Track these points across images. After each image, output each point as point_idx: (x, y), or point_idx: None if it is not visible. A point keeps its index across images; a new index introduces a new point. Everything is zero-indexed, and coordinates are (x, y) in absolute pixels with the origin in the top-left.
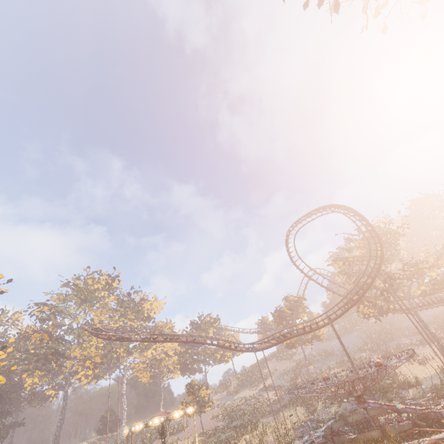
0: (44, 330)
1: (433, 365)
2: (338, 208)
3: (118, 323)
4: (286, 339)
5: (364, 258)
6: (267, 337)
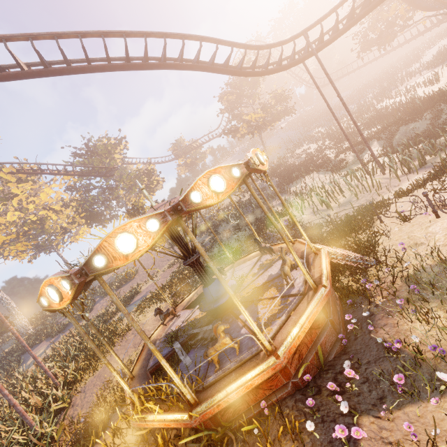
0: None
1: None
2: None
3: None
4: None
5: None
6: None
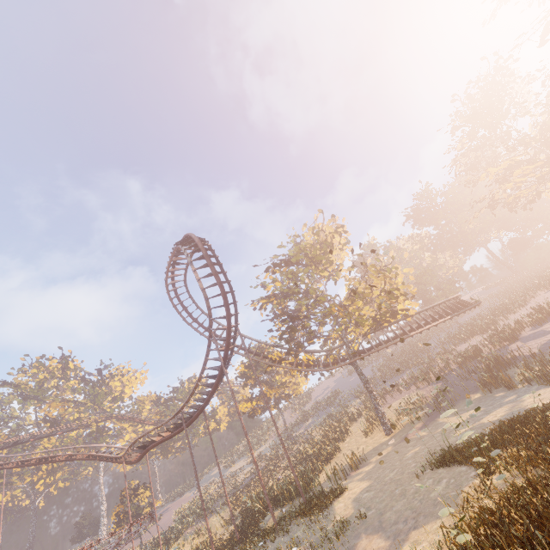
0: None
1: (373, 438)
2: (188, 240)
3: (75, 415)
4: (146, 451)
5: (272, 299)
6: (126, 450)
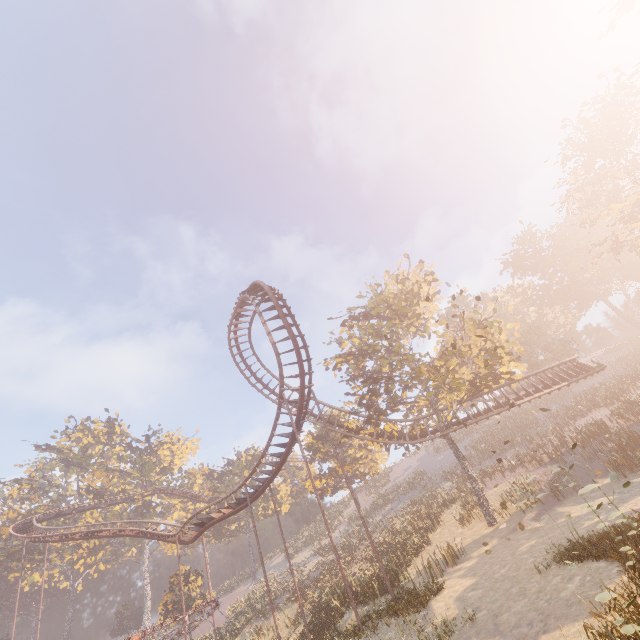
0: (4, 522)
1: (472, 529)
2: (256, 289)
3: (121, 487)
4: (203, 529)
5: (349, 357)
6: (181, 527)
